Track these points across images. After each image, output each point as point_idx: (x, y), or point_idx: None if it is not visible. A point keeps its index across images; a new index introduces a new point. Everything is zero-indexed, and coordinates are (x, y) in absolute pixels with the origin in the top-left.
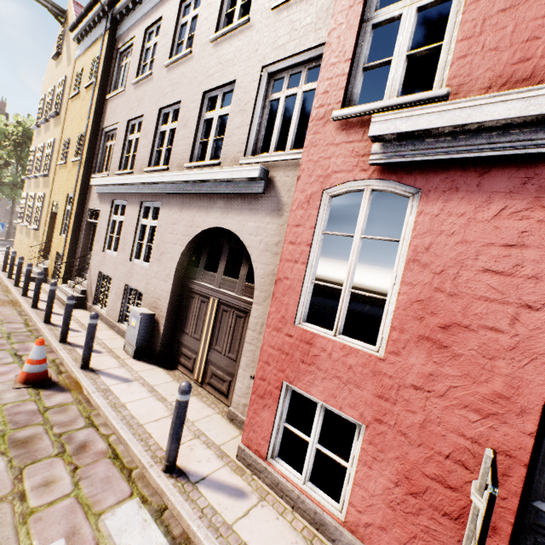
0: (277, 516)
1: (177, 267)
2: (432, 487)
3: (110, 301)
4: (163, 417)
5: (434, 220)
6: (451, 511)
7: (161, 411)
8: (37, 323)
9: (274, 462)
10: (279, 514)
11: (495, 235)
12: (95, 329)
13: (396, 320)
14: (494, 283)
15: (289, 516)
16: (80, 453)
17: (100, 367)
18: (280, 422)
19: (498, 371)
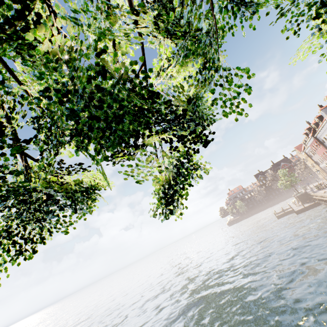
0: None
1: None
2: None
3: None
4: None
5: None
6: None
7: None
8: None
9: None
10: None
11: None
12: None
13: None
14: None
15: None
16: None
17: None
18: None
19: None
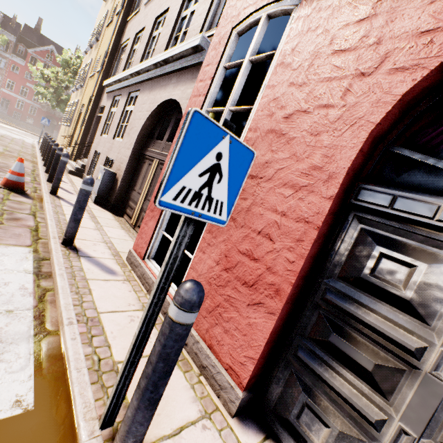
0: (130, 290)
1: (138, 137)
2: (241, 261)
3: (96, 170)
4: (88, 228)
5: (306, 20)
6: (250, 280)
7: (89, 225)
8: (40, 171)
9: (148, 261)
10: (134, 291)
11: (352, 15)
12: (65, 166)
13: (254, 122)
14: (338, 62)
15: (141, 294)
16: (11, 220)
17: (64, 197)
18: (160, 230)
19: (320, 145)
